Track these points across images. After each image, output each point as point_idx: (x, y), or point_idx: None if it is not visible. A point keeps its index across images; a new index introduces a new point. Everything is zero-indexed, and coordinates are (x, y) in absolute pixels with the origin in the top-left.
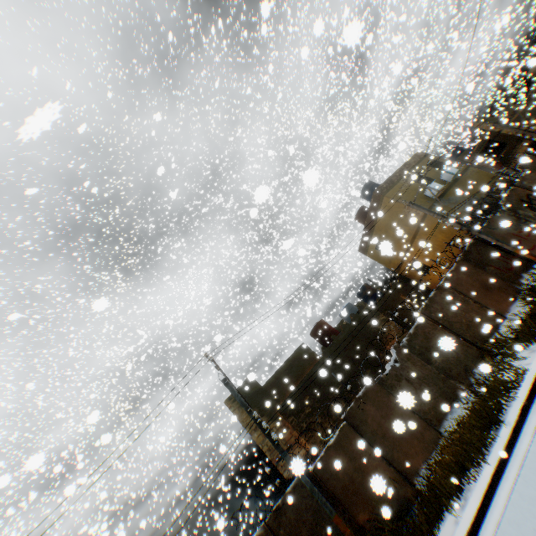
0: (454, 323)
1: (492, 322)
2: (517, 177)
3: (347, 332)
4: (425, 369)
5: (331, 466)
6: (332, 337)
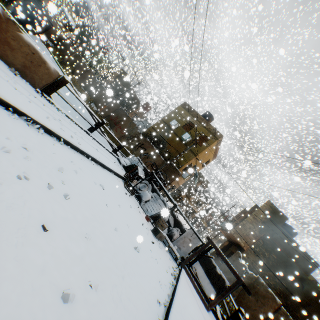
0: (101, 97)
1: (98, 106)
2: (161, 156)
3: (131, 99)
4: (93, 86)
5: (83, 65)
6: (131, 94)
